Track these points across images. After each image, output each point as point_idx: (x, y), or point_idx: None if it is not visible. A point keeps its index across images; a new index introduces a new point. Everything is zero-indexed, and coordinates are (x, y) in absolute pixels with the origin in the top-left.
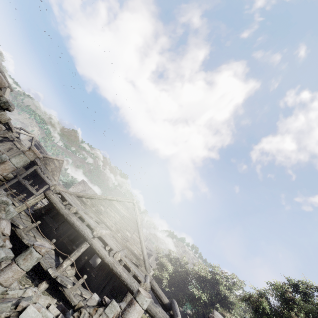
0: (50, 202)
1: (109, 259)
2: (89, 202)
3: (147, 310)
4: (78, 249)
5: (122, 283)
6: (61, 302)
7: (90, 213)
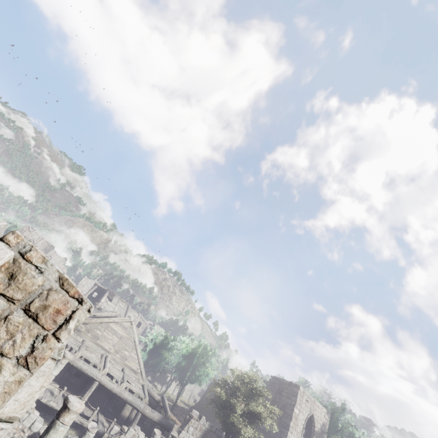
0: None
1: (116, 390)
2: (84, 329)
3: (147, 417)
4: (89, 390)
5: (128, 404)
6: (78, 428)
7: (87, 342)
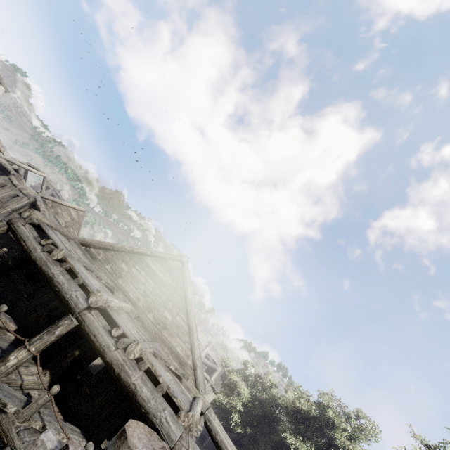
0: (16, 238)
1: (114, 354)
2: (102, 256)
3: None
4: (50, 328)
5: (137, 410)
6: None
7: (99, 272)
